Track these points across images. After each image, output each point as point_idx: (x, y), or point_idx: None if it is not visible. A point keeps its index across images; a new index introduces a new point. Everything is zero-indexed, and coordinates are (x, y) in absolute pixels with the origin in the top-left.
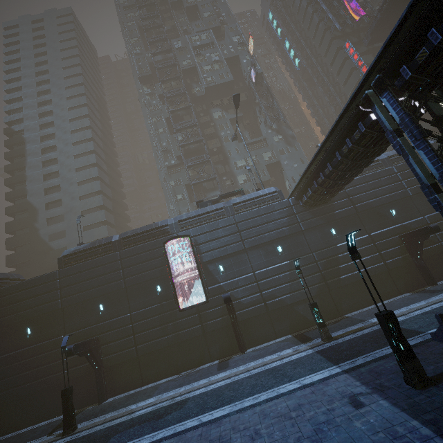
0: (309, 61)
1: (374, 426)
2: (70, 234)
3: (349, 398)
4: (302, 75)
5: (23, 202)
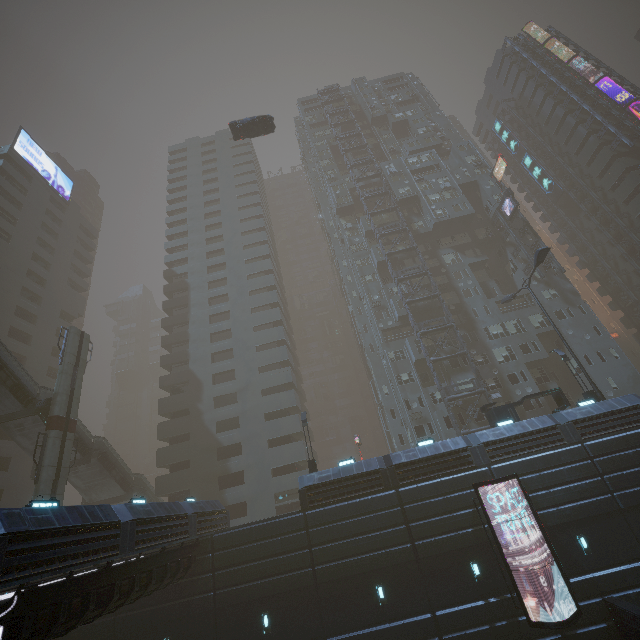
0: (565, 183)
1: None
2: (245, 424)
3: None
4: (556, 201)
5: (183, 371)
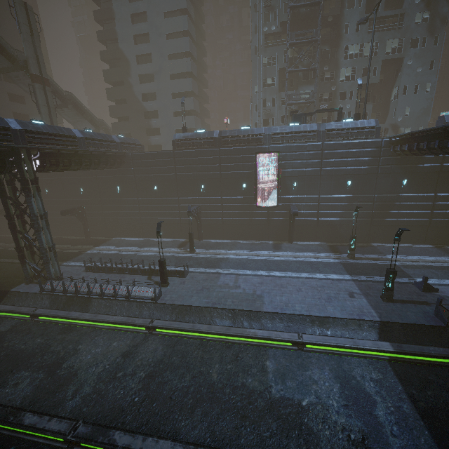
0: None
1: (355, 305)
2: (160, 99)
3: (349, 292)
4: None
5: (115, 48)
